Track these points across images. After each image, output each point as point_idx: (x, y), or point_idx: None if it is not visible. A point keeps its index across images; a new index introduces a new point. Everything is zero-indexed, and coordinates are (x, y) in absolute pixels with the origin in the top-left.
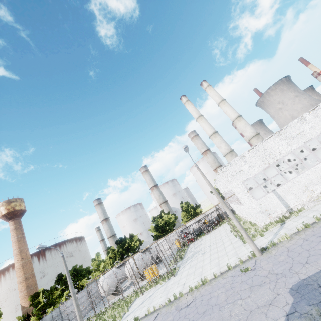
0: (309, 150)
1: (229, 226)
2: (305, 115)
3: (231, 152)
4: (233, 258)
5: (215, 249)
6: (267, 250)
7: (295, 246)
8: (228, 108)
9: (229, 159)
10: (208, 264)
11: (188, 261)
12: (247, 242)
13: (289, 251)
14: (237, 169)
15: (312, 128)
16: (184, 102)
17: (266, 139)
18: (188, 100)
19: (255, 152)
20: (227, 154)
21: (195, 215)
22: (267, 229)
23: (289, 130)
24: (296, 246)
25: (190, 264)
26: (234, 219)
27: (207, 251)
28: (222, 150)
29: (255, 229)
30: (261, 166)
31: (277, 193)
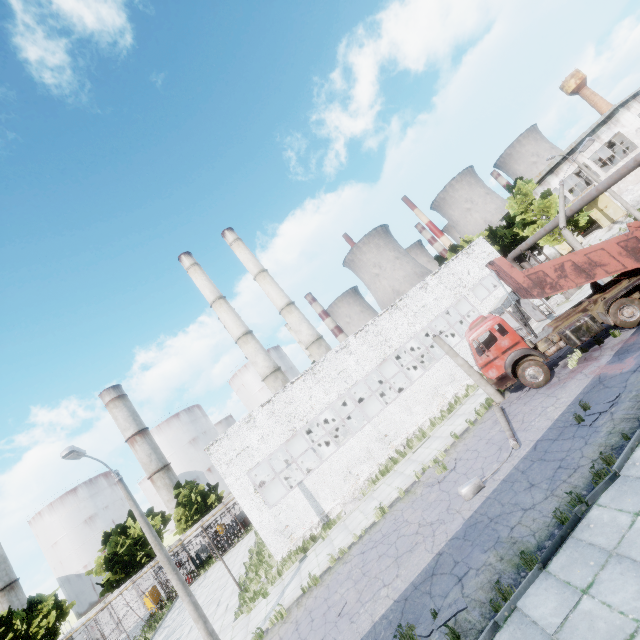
0: (354, 401)
1: (254, 541)
2: (349, 339)
3: (275, 372)
4: None
5: None
6: None
7: None
8: (271, 287)
9: (272, 386)
10: None
11: None
12: (240, 614)
13: None
14: (240, 445)
15: (358, 363)
16: (186, 266)
17: (292, 382)
18: (196, 263)
19: (273, 409)
20: (268, 376)
21: (205, 512)
22: (280, 574)
23: (327, 366)
24: None
25: None
26: (185, 600)
27: (185, 632)
28: (260, 369)
29: (266, 573)
30: (282, 435)
31: (305, 488)
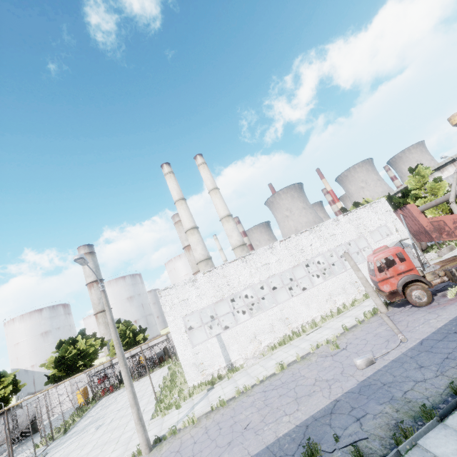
0: (269, 287)
1: (167, 373)
2: (276, 243)
3: (207, 259)
4: (120, 449)
5: (119, 419)
6: (163, 441)
7: (189, 442)
8: (219, 201)
9: (203, 269)
10: (84, 456)
11: (69, 440)
12: (156, 416)
13: (178, 452)
14: (182, 296)
15: (278, 261)
16: (165, 172)
17: (229, 262)
18: (172, 171)
19: (211, 277)
20: (202, 261)
21: (133, 345)
22: (190, 395)
23: (256, 257)
24: (191, 441)
25: (64, 451)
26: (128, 389)
27: (107, 421)
28: (197, 255)
29: (179, 393)
30: (213, 297)
31: (221, 339)
